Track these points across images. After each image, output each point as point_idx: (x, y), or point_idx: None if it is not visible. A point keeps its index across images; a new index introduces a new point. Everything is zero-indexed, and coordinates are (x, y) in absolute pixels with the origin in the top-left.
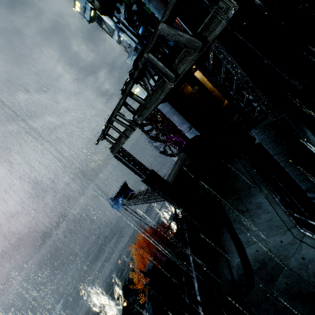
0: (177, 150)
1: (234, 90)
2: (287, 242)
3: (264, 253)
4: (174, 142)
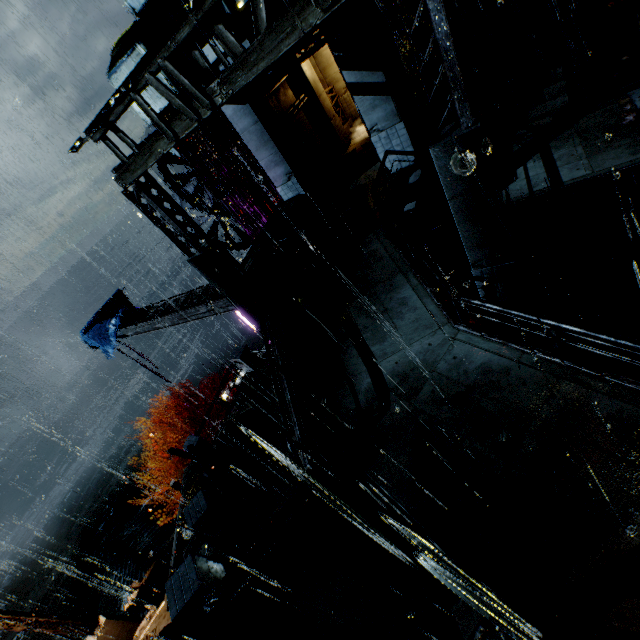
0: (243, 236)
1: (425, 62)
2: (437, 344)
3: (406, 364)
4: (241, 216)
